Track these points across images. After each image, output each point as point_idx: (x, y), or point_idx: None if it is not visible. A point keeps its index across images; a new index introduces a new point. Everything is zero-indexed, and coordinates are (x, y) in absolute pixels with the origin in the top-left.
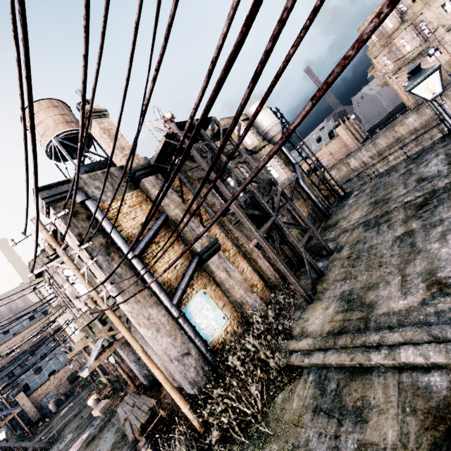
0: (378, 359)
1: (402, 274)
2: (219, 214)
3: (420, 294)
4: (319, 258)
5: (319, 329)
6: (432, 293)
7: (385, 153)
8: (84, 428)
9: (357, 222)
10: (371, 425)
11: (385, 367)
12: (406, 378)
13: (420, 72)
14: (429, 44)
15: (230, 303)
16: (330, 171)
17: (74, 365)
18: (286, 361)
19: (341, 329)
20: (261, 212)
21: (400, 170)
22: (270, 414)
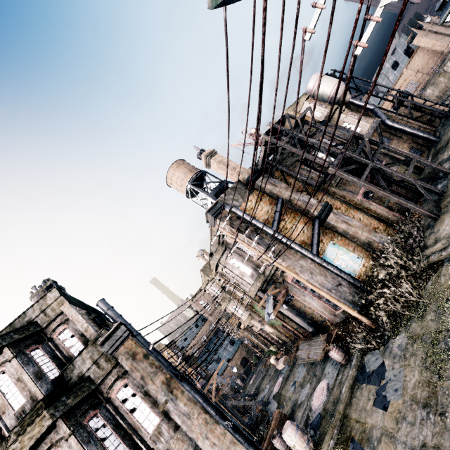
0: None
1: None
2: (342, 159)
3: None
4: (436, 182)
5: None
6: None
7: None
8: (276, 378)
9: None
10: None
11: None
12: None
13: (446, 6)
14: None
15: (358, 246)
16: (424, 92)
17: (241, 353)
18: (426, 261)
19: None
20: (356, 165)
21: None
22: (424, 295)
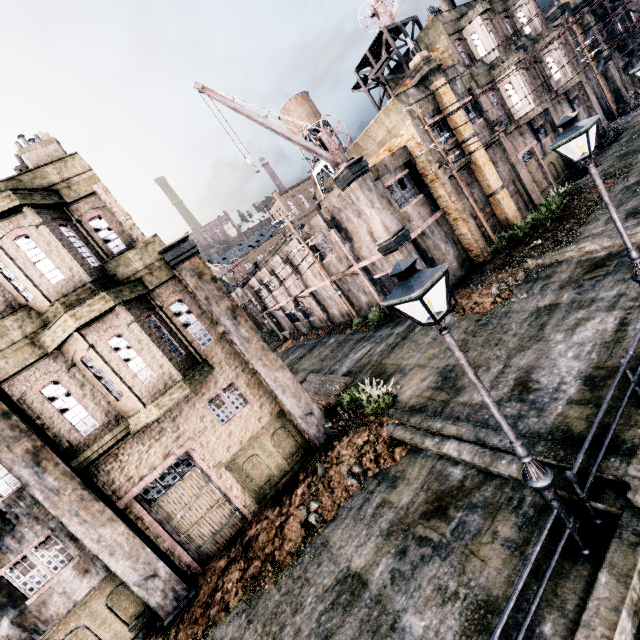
0: None
1: None
2: None
3: None
4: None
5: None
6: None
7: None
8: None
9: None
10: None
11: None
12: None
13: None
14: None
15: (610, 92)
16: None
17: None
18: None
19: None
20: None
21: None
22: None
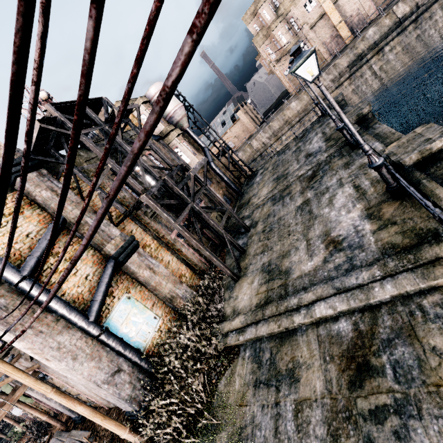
0: (299, 320)
1: (306, 239)
2: (95, 225)
3: (322, 254)
4: (239, 236)
5: (248, 304)
6: (330, 251)
7: (278, 134)
8: None
9: (266, 197)
10: (302, 382)
11: (306, 325)
12: (323, 330)
13: (300, 55)
14: (299, 39)
15: (159, 300)
16: (237, 153)
17: None
18: (223, 344)
19: (266, 299)
20: (177, 200)
21: (292, 148)
22: (215, 403)
